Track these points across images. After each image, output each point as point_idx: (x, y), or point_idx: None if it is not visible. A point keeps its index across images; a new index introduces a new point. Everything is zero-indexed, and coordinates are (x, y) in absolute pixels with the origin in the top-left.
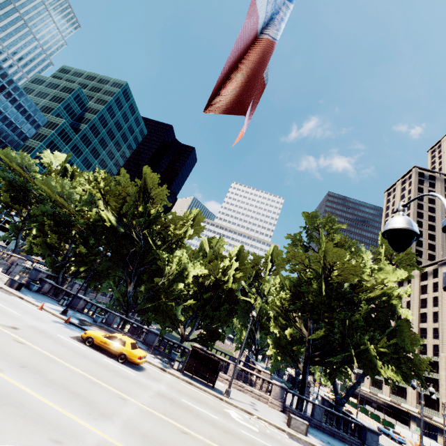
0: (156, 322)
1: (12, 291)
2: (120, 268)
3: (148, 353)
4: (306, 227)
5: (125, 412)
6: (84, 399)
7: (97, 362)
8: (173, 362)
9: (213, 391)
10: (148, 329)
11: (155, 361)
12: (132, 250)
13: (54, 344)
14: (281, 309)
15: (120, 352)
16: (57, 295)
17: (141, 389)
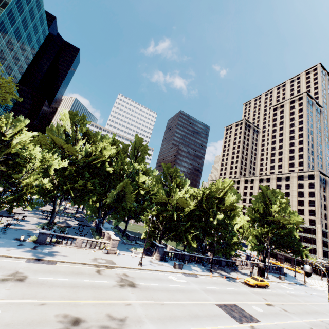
0: (227, 256)
1: (189, 272)
2: (197, 231)
3: (238, 273)
4: (262, 193)
5: (316, 308)
6: (318, 312)
7: (274, 294)
8: (238, 271)
9: (266, 279)
10: (222, 259)
11: (248, 277)
12: (203, 220)
13: (270, 296)
14: (260, 234)
15: (265, 285)
16: (173, 257)
17: (290, 296)
